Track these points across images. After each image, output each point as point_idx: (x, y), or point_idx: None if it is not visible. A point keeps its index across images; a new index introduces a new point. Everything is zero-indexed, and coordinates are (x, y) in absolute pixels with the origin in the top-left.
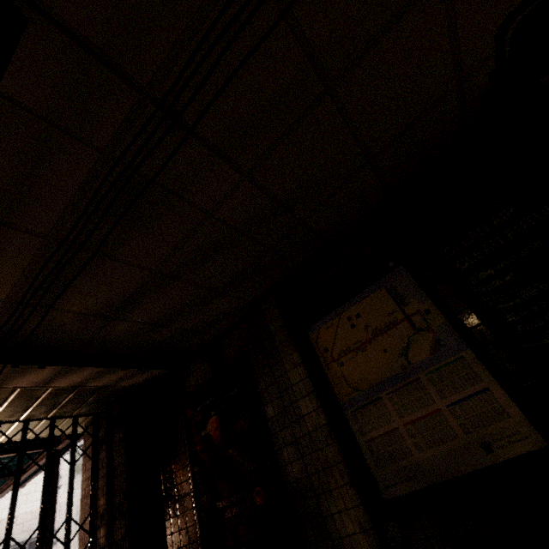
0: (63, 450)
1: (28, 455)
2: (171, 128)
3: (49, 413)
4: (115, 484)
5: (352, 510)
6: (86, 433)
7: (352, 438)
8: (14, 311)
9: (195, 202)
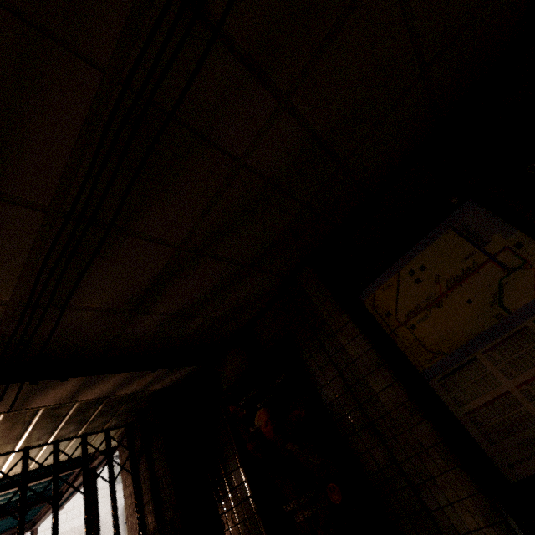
0: (98, 466)
1: (63, 476)
2: (193, 23)
3: (78, 431)
4: (162, 498)
5: (468, 500)
6: (120, 446)
7: (446, 412)
8: (22, 316)
9: (223, 145)
